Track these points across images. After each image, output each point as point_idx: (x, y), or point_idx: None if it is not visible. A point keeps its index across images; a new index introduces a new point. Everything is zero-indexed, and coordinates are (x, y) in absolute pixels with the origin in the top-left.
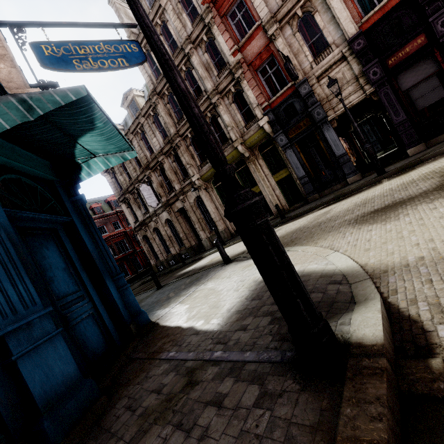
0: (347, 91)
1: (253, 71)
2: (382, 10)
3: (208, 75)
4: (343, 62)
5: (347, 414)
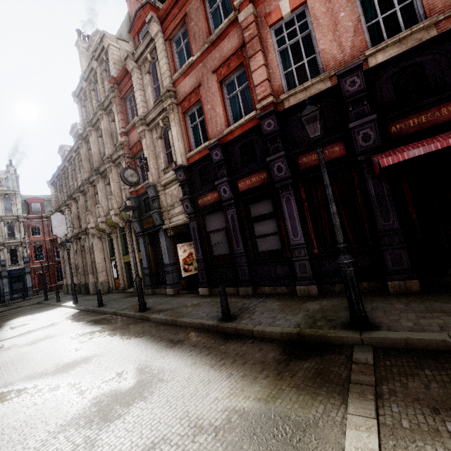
0: (179, 209)
1: (132, 156)
2: (201, 154)
3: (109, 142)
4: (178, 182)
5: None
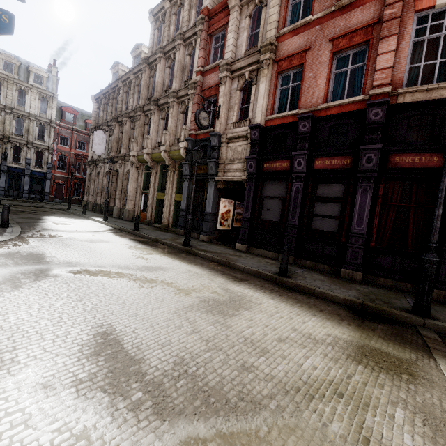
0: (238, 166)
1: (202, 98)
2: (283, 120)
3: (179, 77)
4: (246, 140)
5: None
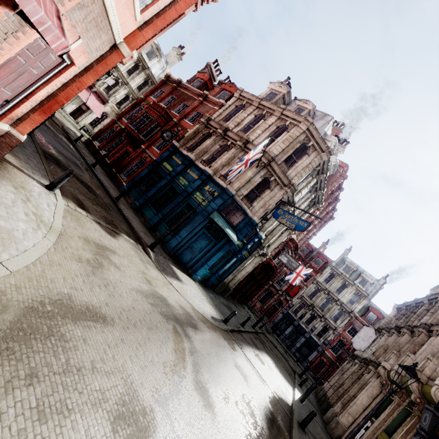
0: None
1: None
2: None
3: None
4: None
5: (144, 241)
